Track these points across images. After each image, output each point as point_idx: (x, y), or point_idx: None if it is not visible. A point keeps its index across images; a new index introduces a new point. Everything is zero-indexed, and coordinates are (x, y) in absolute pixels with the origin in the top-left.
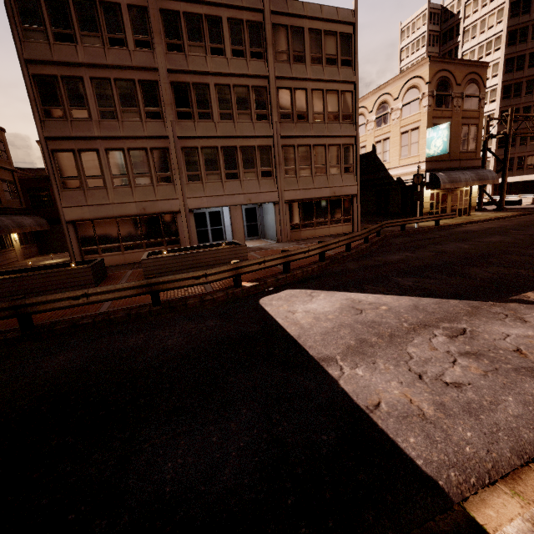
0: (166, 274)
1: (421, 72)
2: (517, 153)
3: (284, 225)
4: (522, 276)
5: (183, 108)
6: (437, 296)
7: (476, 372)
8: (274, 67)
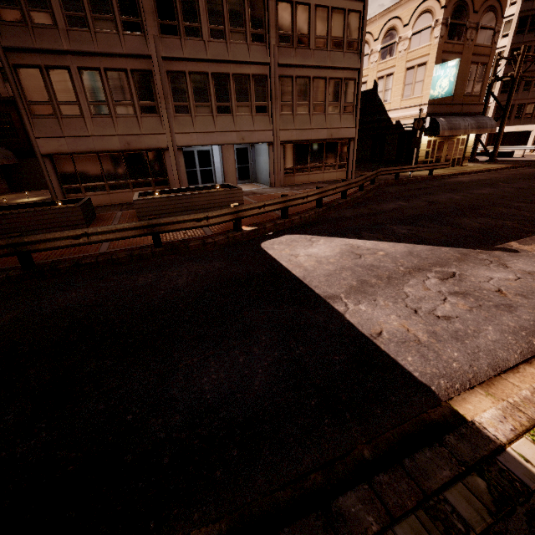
0: (160, 216)
1: None
2: (519, 99)
3: (278, 169)
4: (508, 227)
5: (166, 20)
6: (430, 244)
7: (463, 308)
8: None
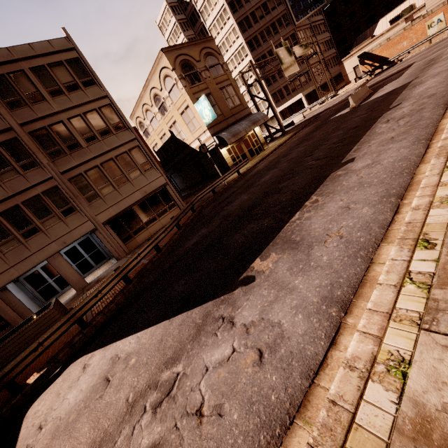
0: None
1: (164, 63)
2: (281, 84)
3: (115, 243)
4: (262, 230)
5: None
6: (188, 307)
7: None
8: (12, 116)
